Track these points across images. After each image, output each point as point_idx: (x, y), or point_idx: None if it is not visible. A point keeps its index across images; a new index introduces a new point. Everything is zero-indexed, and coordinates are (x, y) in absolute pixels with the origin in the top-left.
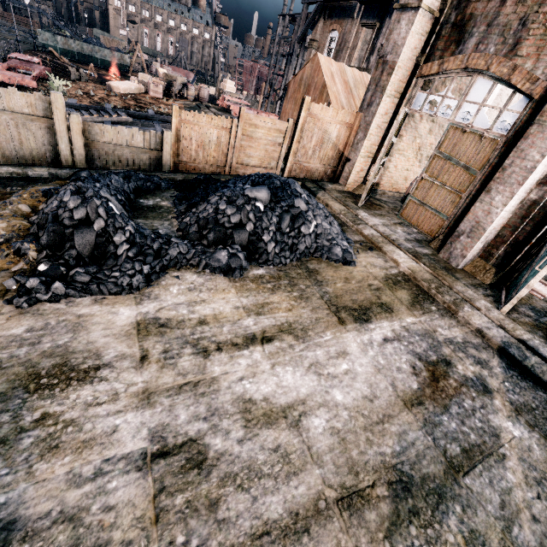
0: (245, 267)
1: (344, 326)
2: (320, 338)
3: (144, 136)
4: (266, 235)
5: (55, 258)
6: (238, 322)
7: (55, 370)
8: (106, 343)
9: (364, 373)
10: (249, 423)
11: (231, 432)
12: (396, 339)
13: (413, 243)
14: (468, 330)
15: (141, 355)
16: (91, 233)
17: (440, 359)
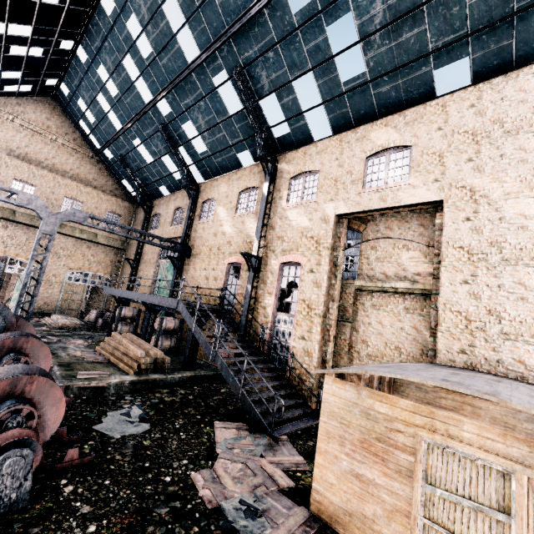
0: None
1: None
2: None
3: None
4: None
5: None
6: None
7: None
8: None
9: None
10: None
11: None
12: None
13: None
14: None
15: None
16: None
17: None
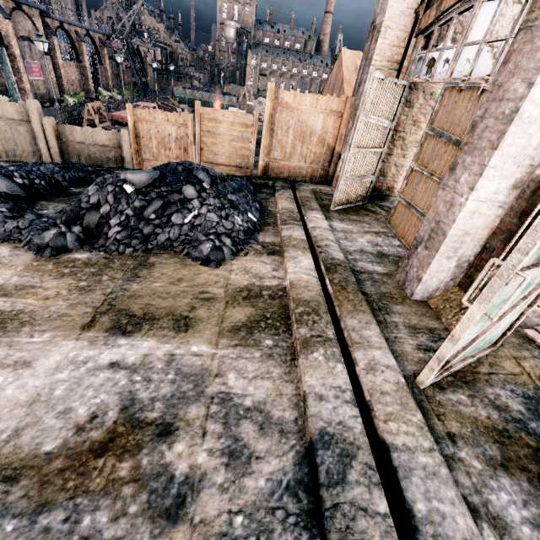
0: (72, 250)
1: (82, 332)
2: (27, 337)
3: (107, 135)
4: (115, 218)
5: None
6: None
7: None
8: None
9: (5, 399)
10: None
11: None
12: (130, 368)
13: (365, 255)
14: (291, 391)
15: None
16: None
17: (161, 420)
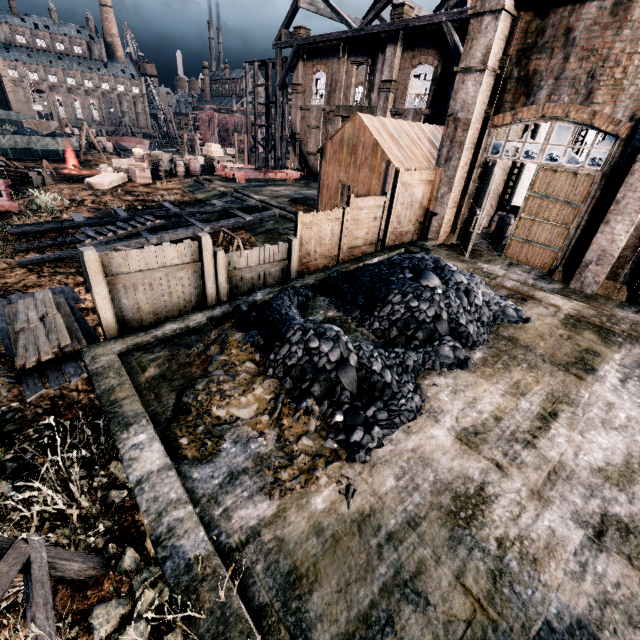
0: (465, 355)
1: (586, 381)
2: (582, 398)
3: (274, 250)
4: (461, 319)
5: (336, 405)
6: (519, 408)
7: (458, 503)
8: (460, 465)
9: (639, 415)
10: (619, 486)
11: (617, 498)
12: (627, 378)
13: (541, 281)
14: None
15: (495, 465)
16: (351, 370)
17: None
